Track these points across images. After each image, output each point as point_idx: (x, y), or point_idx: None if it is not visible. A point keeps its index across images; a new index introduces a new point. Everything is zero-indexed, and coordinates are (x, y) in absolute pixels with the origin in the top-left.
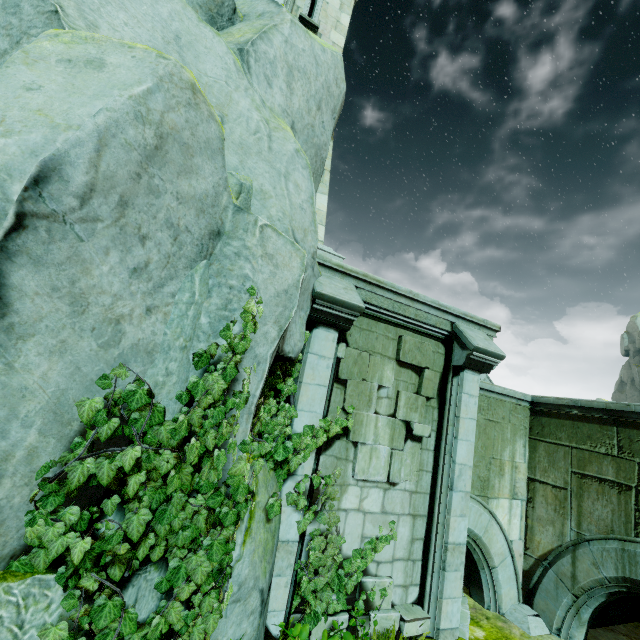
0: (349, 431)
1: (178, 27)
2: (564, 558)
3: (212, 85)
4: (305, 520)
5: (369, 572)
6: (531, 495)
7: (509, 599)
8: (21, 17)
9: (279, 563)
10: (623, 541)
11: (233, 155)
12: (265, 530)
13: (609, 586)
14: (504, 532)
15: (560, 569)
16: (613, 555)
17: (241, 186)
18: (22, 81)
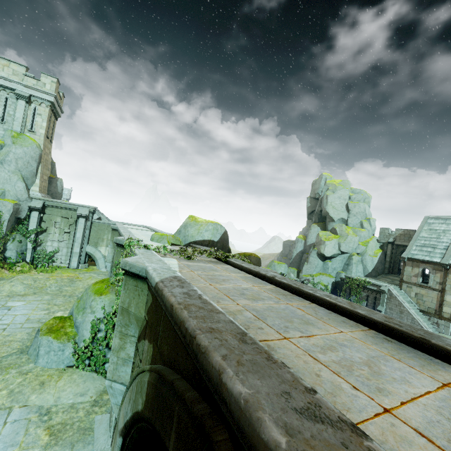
0: (47, 231)
1: None
2: None
3: None
4: (33, 245)
5: (55, 257)
6: None
7: (102, 266)
8: None
9: (28, 251)
10: None
11: (1, 185)
12: (18, 244)
13: None
14: (101, 253)
15: None
16: None
17: (2, 192)
18: None
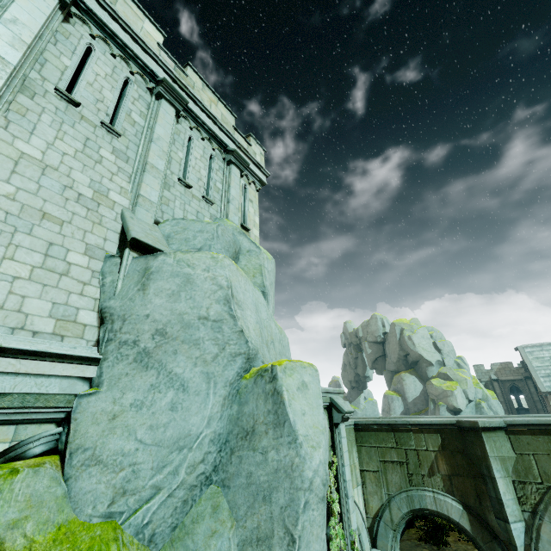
0: None
1: (254, 299)
2: (386, 511)
3: (267, 325)
4: None
5: None
6: (363, 480)
7: (368, 549)
8: (223, 334)
9: None
10: (407, 491)
11: None
12: None
13: (406, 517)
14: (360, 509)
15: (385, 518)
16: (405, 500)
17: None
18: (299, 410)
